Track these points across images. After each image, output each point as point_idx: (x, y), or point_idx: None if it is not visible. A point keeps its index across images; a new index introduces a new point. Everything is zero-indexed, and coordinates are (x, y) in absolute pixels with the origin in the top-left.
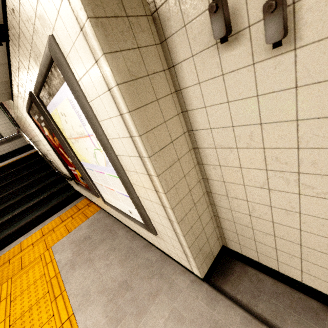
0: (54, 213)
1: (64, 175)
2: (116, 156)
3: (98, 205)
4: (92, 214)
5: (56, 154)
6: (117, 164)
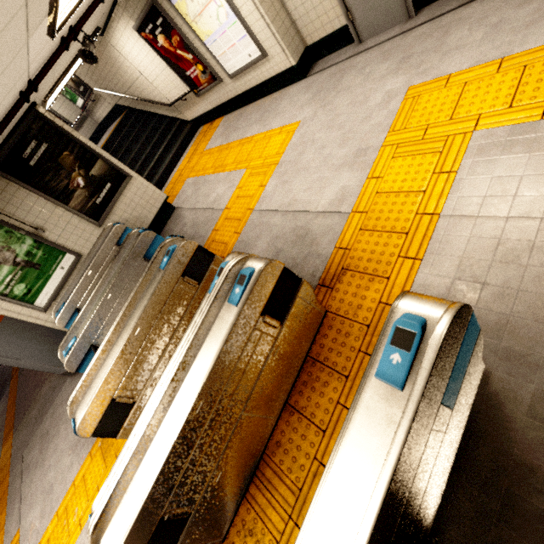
0: (186, 149)
1: (181, 95)
2: (232, 1)
3: (222, 103)
4: (219, 123)
5: (170, 68)
6: (234, 7)
